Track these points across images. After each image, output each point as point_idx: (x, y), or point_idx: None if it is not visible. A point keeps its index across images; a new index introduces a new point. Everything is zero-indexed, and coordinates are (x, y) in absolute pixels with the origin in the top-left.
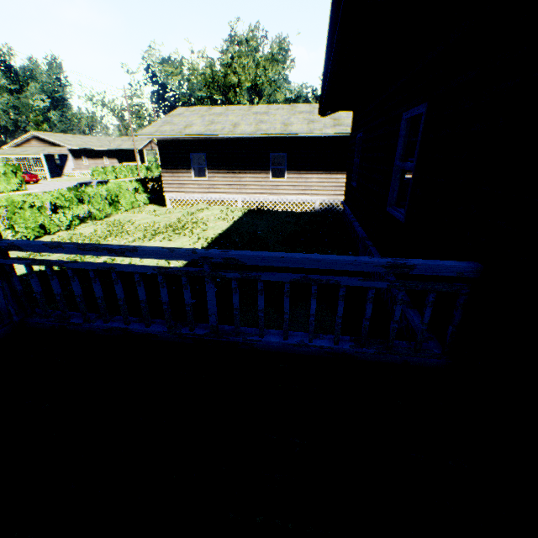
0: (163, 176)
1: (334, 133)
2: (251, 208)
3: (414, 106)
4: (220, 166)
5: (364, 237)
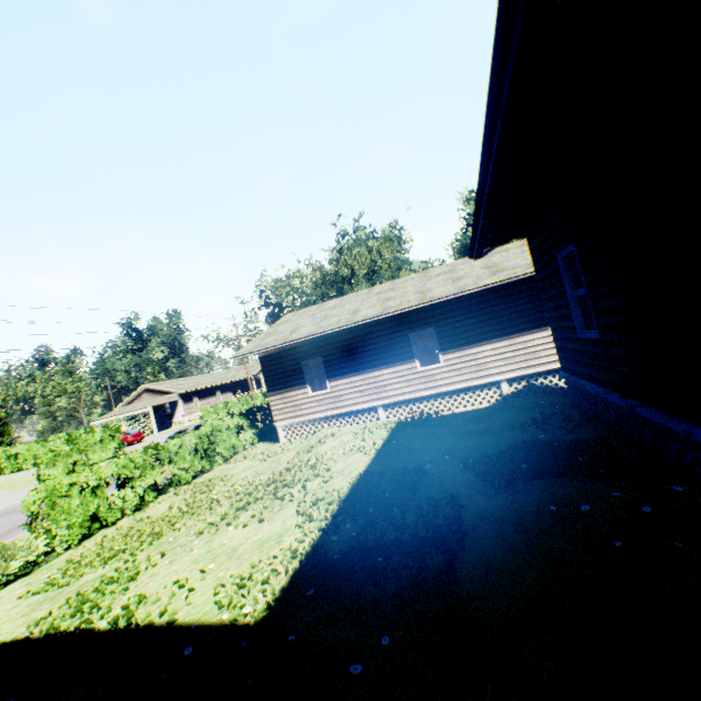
0: (271, 401)
1: (497, 281)
2: (400, 416)
3: None
4: (344, 369)
5: None
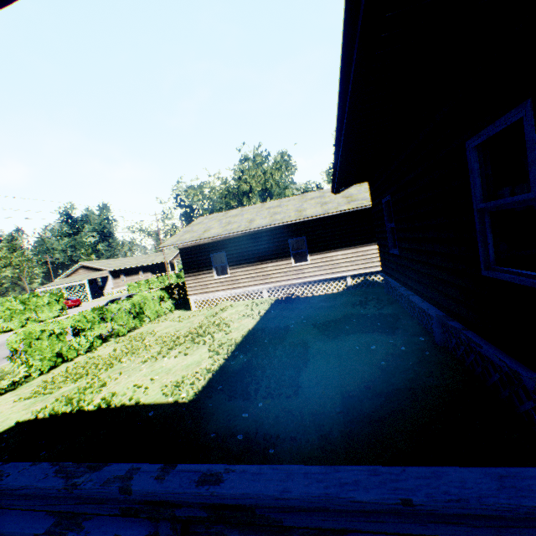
0: (186, 280)
1: (350, 208)
2: (278, 296)
3: (489, 122)
4: (241, 261)
5: (442, 316)
